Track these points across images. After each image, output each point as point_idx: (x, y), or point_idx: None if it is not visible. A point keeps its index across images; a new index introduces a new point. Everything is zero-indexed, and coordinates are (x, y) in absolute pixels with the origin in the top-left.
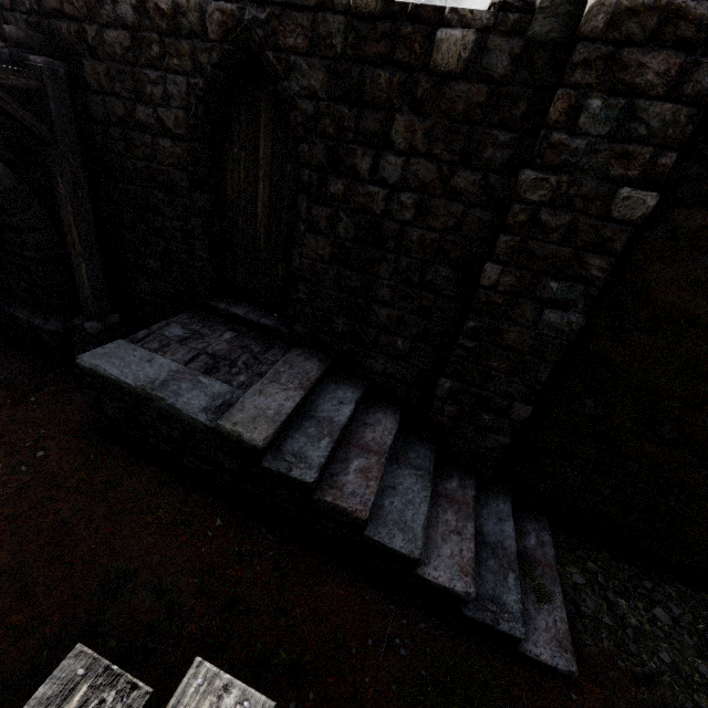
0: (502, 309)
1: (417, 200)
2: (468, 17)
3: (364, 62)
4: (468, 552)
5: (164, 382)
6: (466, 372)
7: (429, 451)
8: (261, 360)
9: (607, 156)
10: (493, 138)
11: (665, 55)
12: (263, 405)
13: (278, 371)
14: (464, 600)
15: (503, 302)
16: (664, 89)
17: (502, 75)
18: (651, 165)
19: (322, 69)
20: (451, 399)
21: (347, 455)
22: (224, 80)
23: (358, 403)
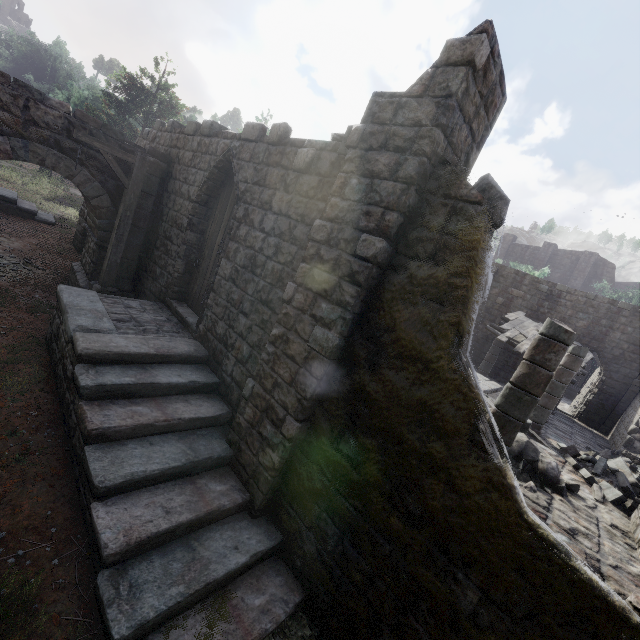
0: (293, 321)
1: (276, 243)
2: (314, 143)
3: (269, 165)
4: (154, 526)
5: (82, 309)
6: (264, 375)
7: (220, 449)
8: (159, 333)
9: (359, 213)
10: (317, 207)
11: (388, 155)
12: (116, 341)
13: (158, 338)
14: (102, 555)
15: (294, 315)
16: (388, 173)
17: (326, 172)
18: (382, 220)
19: (253, 168)
20: (251, 401)
21: (142, 402)
22: (218, 174)
23: (198, 387)
